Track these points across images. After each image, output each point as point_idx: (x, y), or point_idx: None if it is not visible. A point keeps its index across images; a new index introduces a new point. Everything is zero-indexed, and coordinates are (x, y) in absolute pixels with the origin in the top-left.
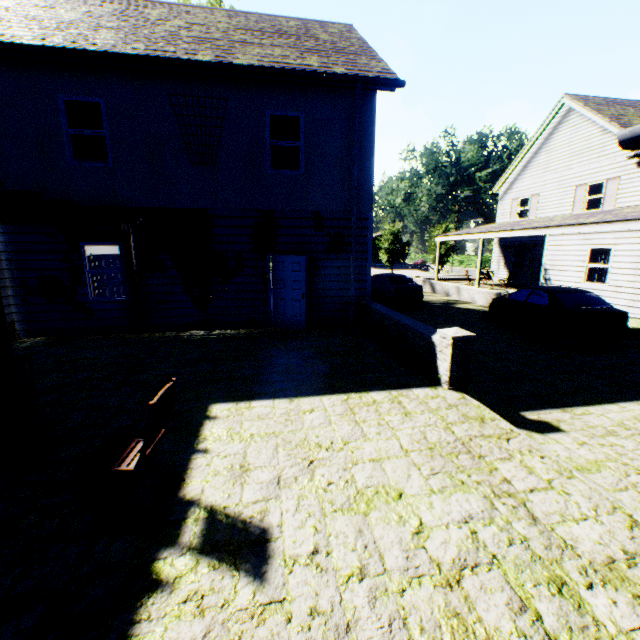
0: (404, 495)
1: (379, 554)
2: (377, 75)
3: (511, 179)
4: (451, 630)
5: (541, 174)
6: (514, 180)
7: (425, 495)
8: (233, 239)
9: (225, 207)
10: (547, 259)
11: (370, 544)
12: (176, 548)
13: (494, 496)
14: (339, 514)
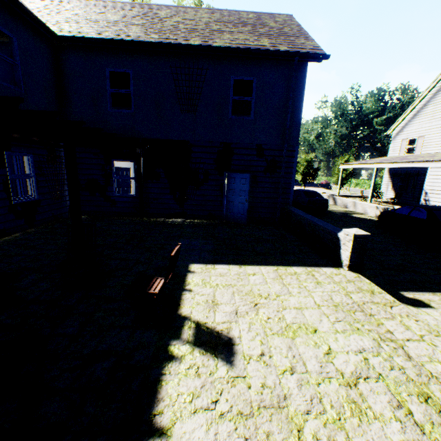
0: (318, 331)
1: (302, 362)
2: (309, 51)
3: (403, 124)
4: (350, 409)
5: (428, 121)
6: (405, 125)
7: (332, 333)
8: (203, 161)
9: (200, 140)
10: (428, 185)
11: (296, 355)
12: (180, 340)
13: (380, 340)
14: (276, 336)
